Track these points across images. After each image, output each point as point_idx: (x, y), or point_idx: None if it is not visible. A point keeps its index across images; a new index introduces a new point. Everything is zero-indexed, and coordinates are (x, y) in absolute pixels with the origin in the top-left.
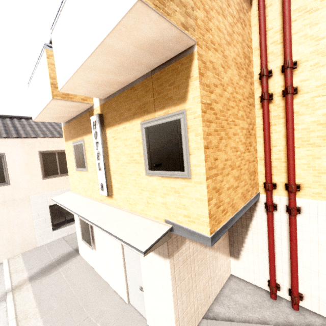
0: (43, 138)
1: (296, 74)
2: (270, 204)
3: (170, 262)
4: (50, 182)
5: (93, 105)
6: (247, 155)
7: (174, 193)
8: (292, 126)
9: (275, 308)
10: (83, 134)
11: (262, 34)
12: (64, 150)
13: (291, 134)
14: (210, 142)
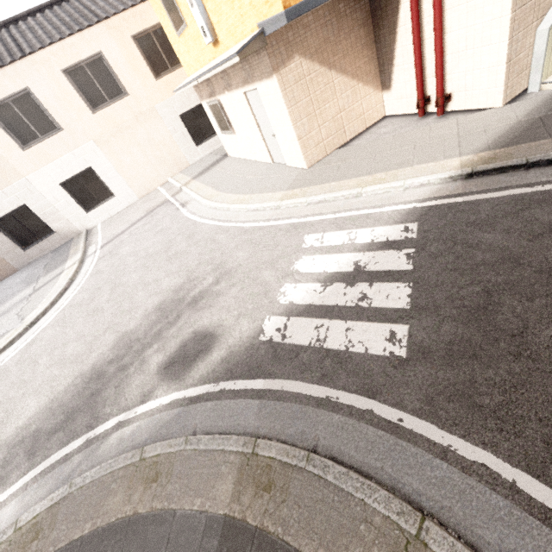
0: (125, 12)
1: None
2: None
3: (277, 78)
4: (165, 83)
5: None
6: None
7: None
8: None
9: (418, 124)
10: None
11: None
12: (157, 24)
13: None
14: None
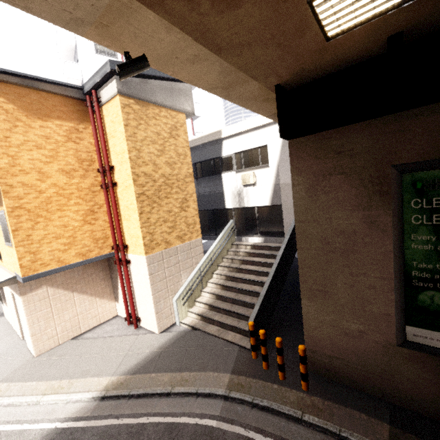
0: None
1: (115, 173)
2: (116, 259)
3: (22, 299)
4: None
5: None
6: (88, 227)
7: (12, 255)
8: (114, 208)
9: (126, 330)
10: None
11: (95, 145)
12: None
13: (114, 213)
14: (21, 227)
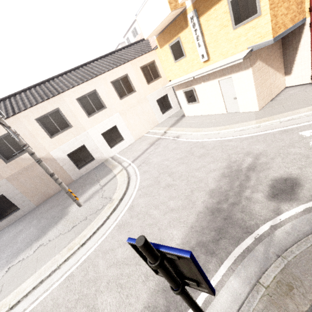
0: (138, 58)
1: None
2: None
3: (251, 69)
4: (151, 86)
5: (185, 7)
6: None
7: (252, 29)
8: None
9: None
10: (179, 33)
11: None
12: (150, 62)
13: None
14: None
